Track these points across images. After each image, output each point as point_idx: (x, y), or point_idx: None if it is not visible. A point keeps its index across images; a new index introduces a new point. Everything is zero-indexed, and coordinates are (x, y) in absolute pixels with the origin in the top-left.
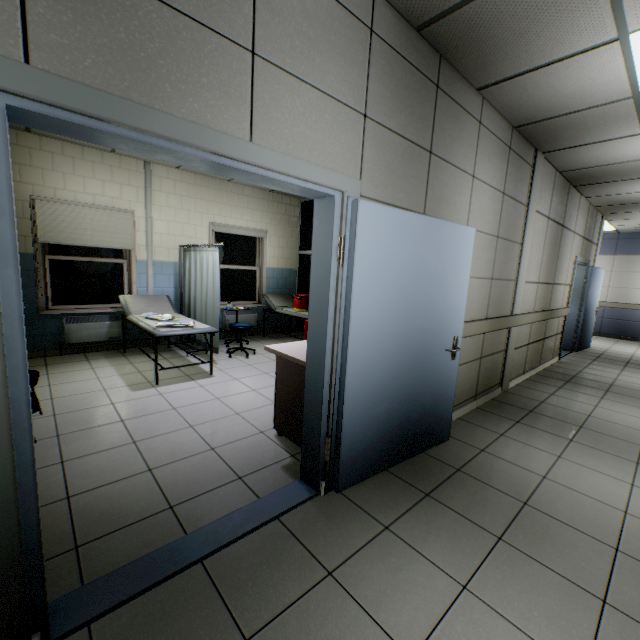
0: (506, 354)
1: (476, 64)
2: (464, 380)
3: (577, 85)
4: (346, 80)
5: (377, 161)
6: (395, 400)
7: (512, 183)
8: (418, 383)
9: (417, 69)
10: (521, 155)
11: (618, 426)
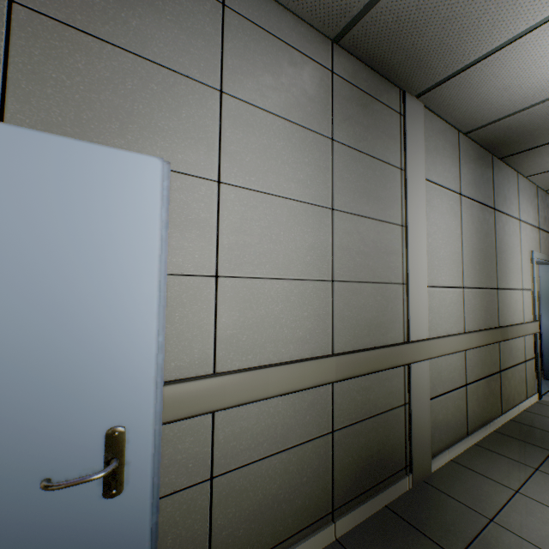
0: (410, 411)
1: None
2: (283, 489)
3: None
4: None
5: None
6: None
7: (354, 128)
8: None
9: None
10: (368, 91)
11: None
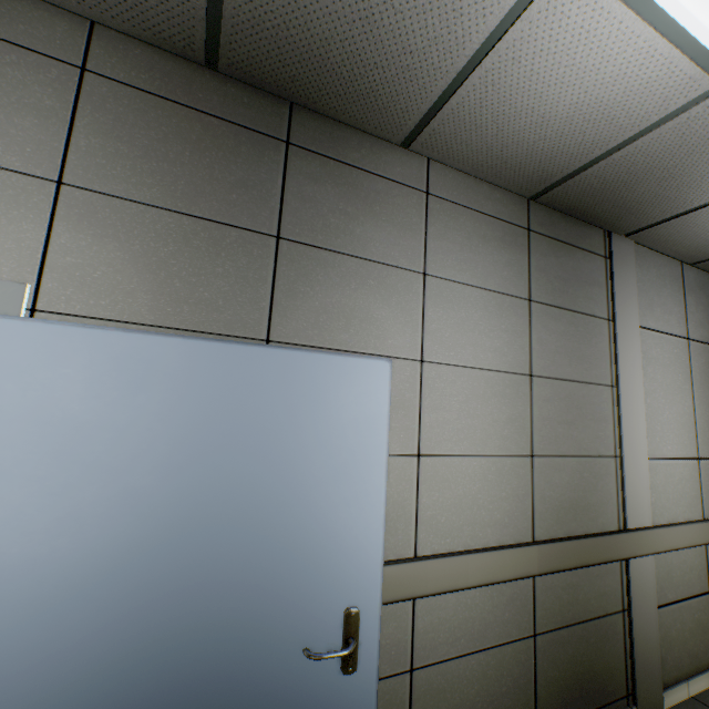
0: (630, 621)
1: (355, 101)
2: (480, 696)
3: (571, 91)
4: (2, 132)
5: (100, 251)
6: None
7: (553, 283)
8: None
9: (225, 119)
10: (567, 240)
11: None
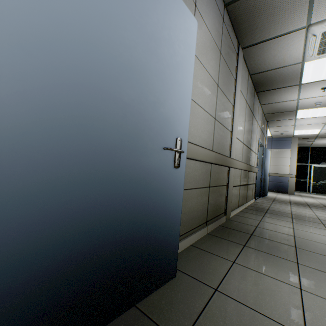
0: (228, 188)
1: None
2: (195, 205)
3: None
4: None
5: None
6: (47, 218)
7: (226, 51)
8: (115, 191)
9: None
10: (230, 36)
11: (321, 244)
